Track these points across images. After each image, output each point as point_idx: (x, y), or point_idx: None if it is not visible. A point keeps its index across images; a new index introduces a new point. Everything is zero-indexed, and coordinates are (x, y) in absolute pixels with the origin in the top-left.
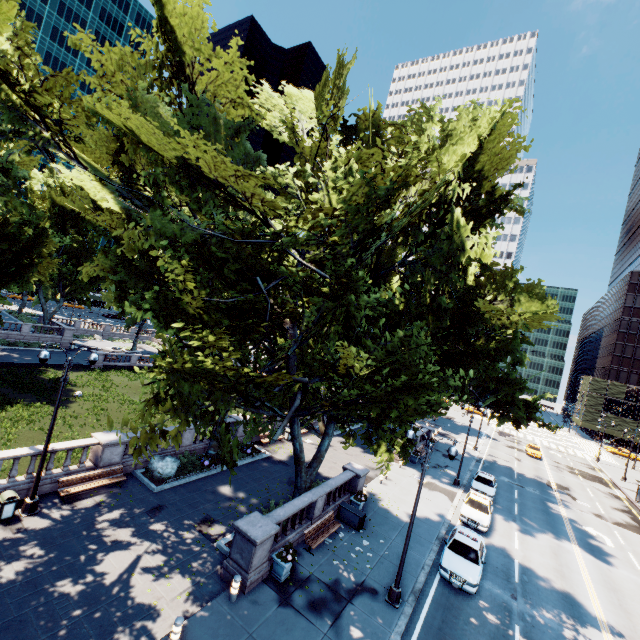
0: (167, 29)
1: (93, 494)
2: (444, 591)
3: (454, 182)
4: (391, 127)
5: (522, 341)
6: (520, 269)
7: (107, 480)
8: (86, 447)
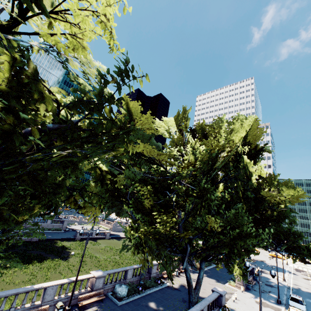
0: (128, 110)
1: (91, 306)
2: None
3: (240, 147)
4: (207, 127)
5: (291, 211)
6: (278, 175)
7: (97, 298)
8: (88, 279)
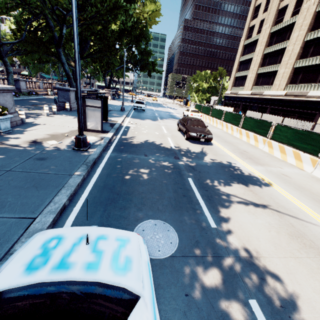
0: None
1: None
2: (136, 111)
3: None
4: None
5: None
6: None
7: None
8: None
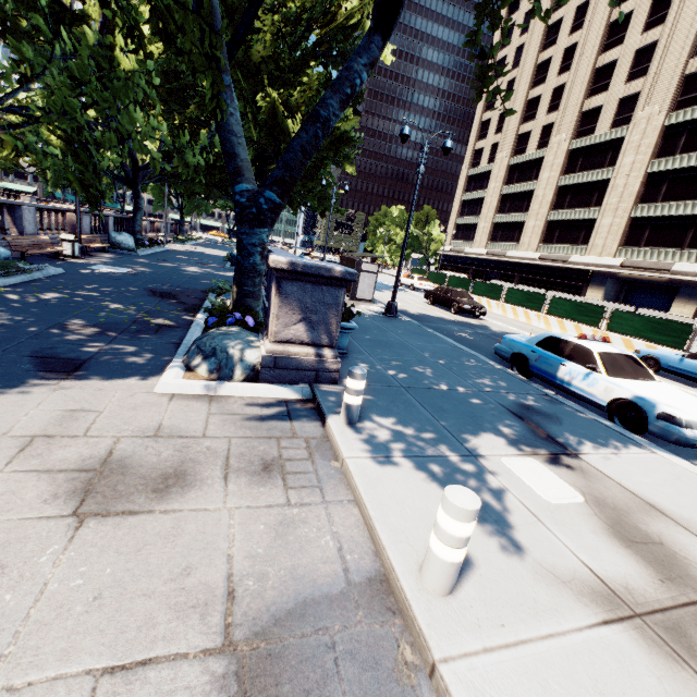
0: None
1: (100, 254)
2: None
3: None
4: None
5: None
6: None
7: (101, 244)
8: (64, 214)
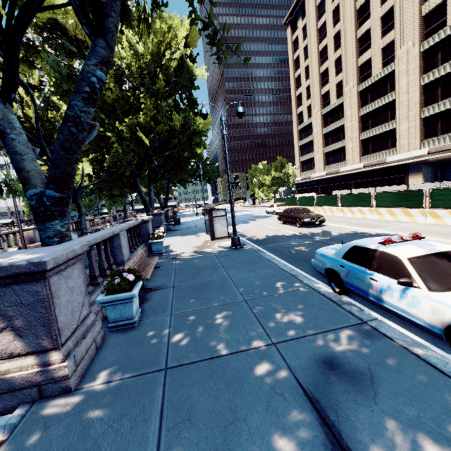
0: None
1: None
2: None
3: (182, 49)
4: None
5: None
6: None
7: None
8: None
